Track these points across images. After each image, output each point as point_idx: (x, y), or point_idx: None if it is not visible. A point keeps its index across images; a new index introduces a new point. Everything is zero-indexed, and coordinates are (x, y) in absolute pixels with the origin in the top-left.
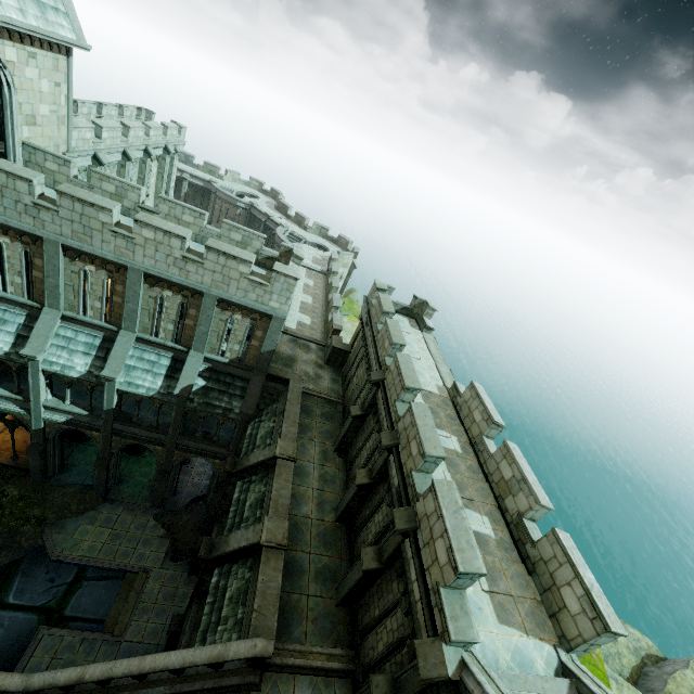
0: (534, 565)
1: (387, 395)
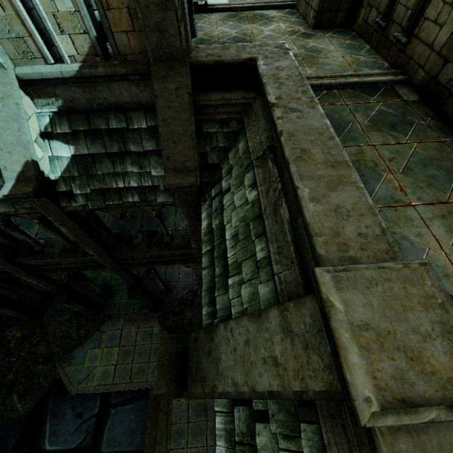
0: None
1: None
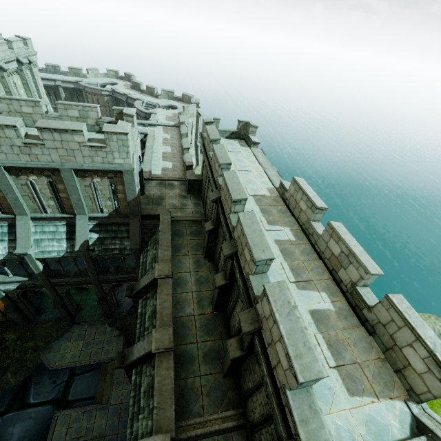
0: (373, 327)
1: (224, 209)
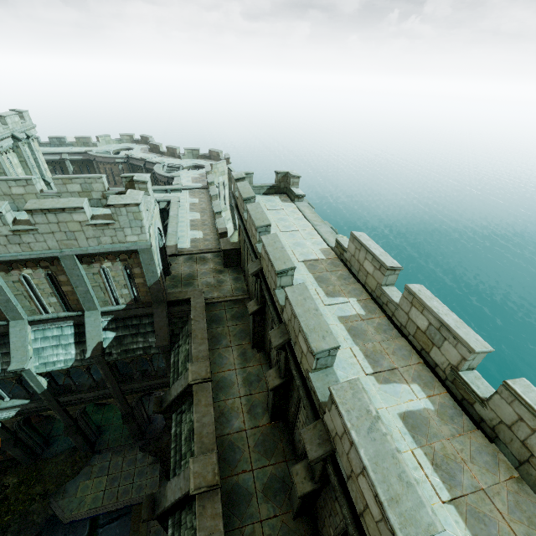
0: (493, 430)
1: (268, 284)
